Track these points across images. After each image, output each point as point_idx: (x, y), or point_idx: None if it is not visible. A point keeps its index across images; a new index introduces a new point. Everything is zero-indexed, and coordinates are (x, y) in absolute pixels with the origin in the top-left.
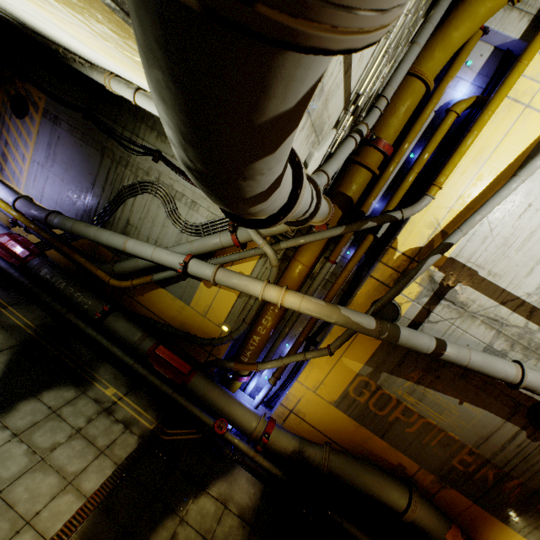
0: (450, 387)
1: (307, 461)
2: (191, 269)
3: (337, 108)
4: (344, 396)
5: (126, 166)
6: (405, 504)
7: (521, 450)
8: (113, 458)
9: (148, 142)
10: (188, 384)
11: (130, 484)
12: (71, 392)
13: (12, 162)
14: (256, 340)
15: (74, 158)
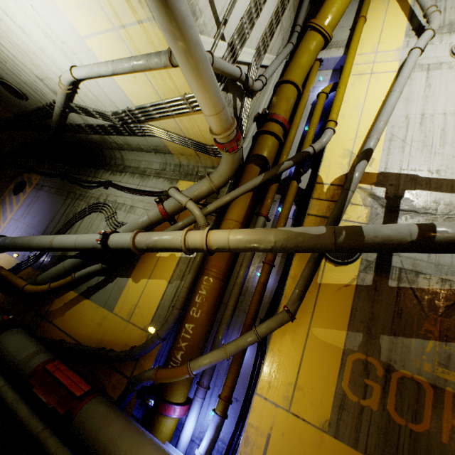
0: None
1: None
2: (112, 239)
3: (207, 13)
4: (341, 405)
5: (83, 199)
6: None
7: None
8: None
9: (104, 178)
10: (76, 414)
11: None
12: None
13: None
14: (188, 330)
15: (44, 206)
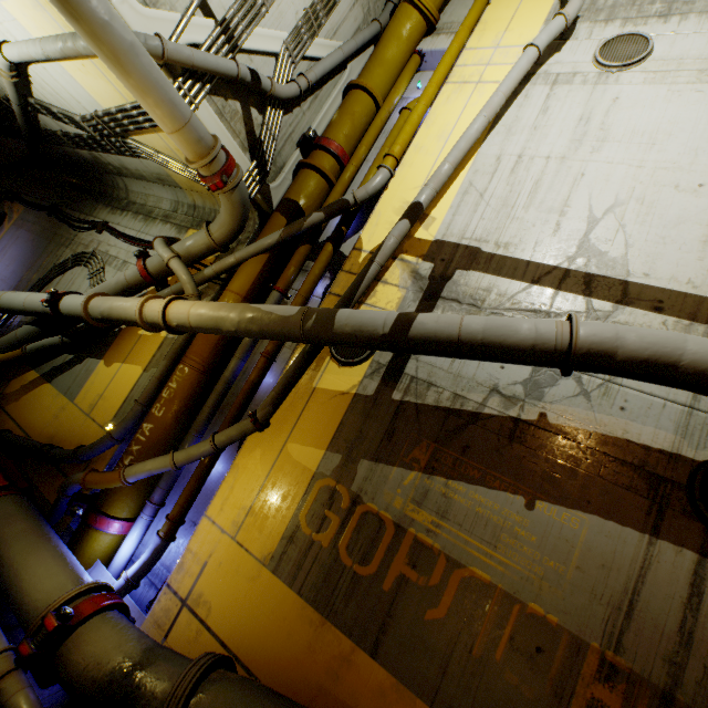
0: (496, 468)
1: (138, 696)
2: (65, 302)
3: None
4: (290, 538)
5: (69, 246)
6: None
7: None
8: None
9: (100, 218)
10: None
11: None
12: None
13: None
14: (145, 431)
15: (22, 252)
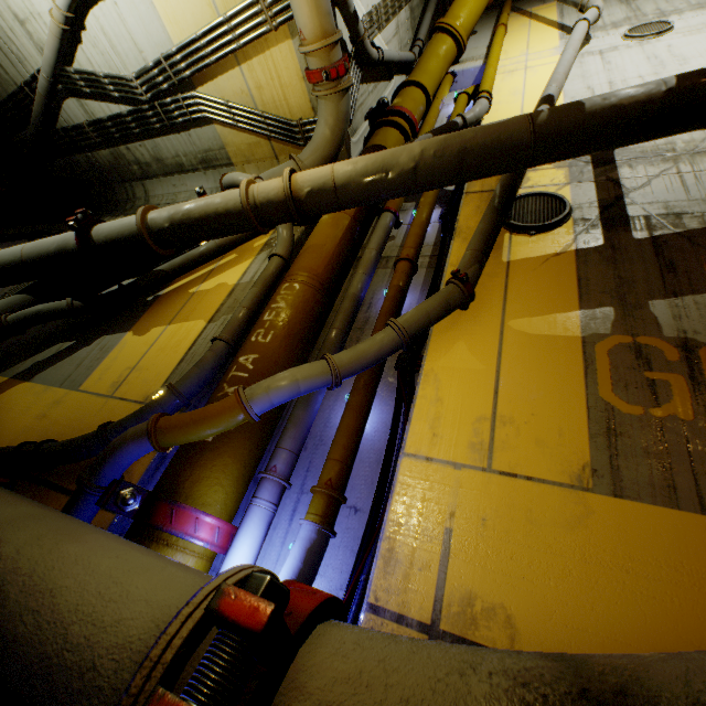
0: None
1: None
2: (101, 226)
3: None
4: (609, 430)
5: None
6: None
7: None
8: None
9: None
10: None
11: None
12: None
13: None
14: (245, 364)
15: None
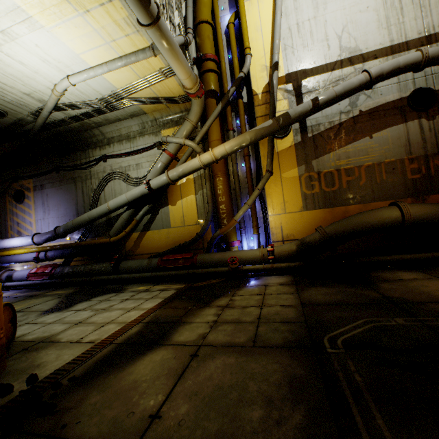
0: (355, 134)
1: (311, 243)
2: (153, 184)
3: None
4: (305, 198)
5: (91, 178)
6: (398, 212)
7: (434, 130)
8: (160, 298)
9: (97, 155)
10: (196, 262)
11: (180, 299)
12: (112, 294)
13: (24, 232)
14: (223, 208)
15: (60, 198)
